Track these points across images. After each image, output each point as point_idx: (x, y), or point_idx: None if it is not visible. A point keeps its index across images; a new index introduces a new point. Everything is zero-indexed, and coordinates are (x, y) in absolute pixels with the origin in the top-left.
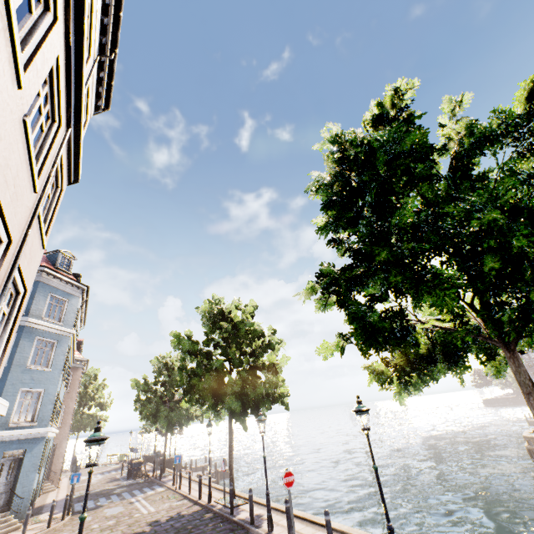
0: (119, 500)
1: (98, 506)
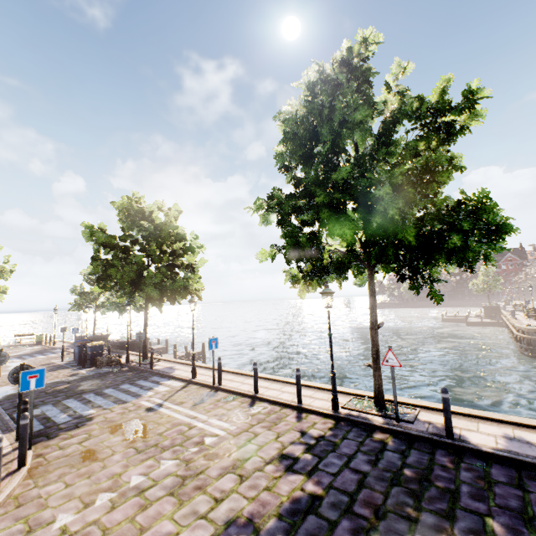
0: (114, 404)
1: (81, 420)
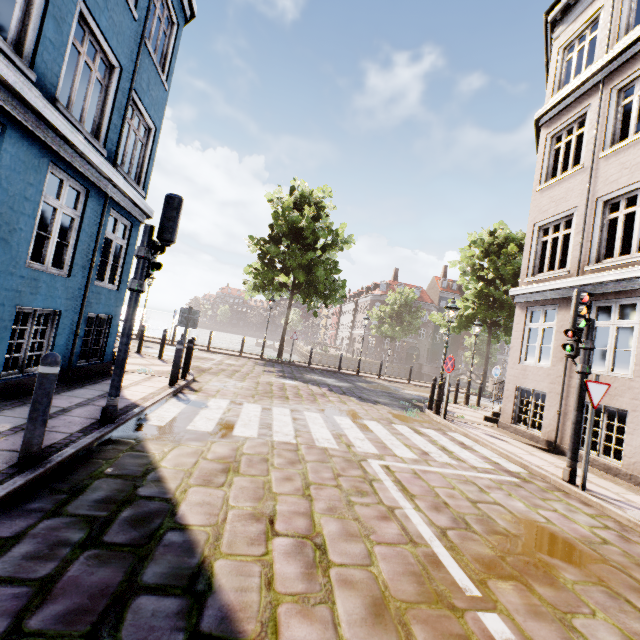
0: None
1: None
